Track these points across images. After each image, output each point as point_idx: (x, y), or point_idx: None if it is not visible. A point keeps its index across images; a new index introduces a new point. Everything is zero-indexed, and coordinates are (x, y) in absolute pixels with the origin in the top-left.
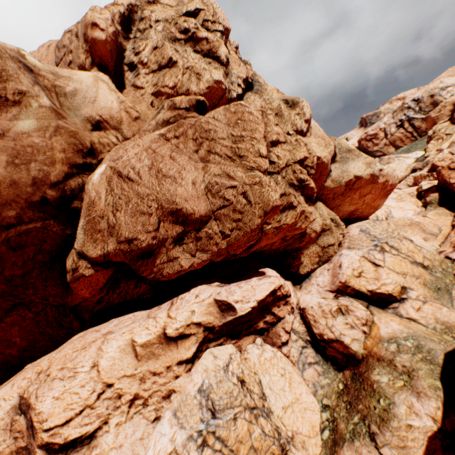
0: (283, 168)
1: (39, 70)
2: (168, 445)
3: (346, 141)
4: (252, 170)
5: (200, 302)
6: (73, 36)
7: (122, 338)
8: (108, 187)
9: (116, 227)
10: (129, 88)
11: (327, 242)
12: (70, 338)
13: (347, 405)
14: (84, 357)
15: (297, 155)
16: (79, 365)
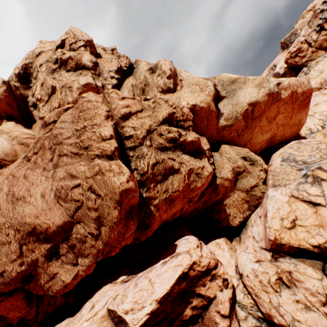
0: (144, 137)
1: None
2: None
3: (226, 74)
4: (94, 159)
5: (92, 317)
6: None
7: None
8: None
9: None
10: (38, 121)
11: (248, 184)
12: None
13: None
14: None
15: (159, 116)
16: None
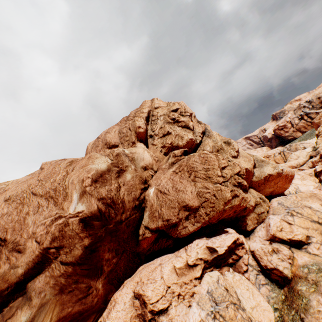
0: (229, 178)
1: (128, 154)
2: (198, 317)
3: (259, 156)
4: (216, 183)
5: (200, 248)
6: (128, 129)
7: (169, 265)
8: (156, 197)
9: (161, 214)
10: (150, 145)
11: (259, 211)
12: (137, 269)
13: (287, 306)
14: (156, 274)
15: (235, 171)
16: (156, 277)
